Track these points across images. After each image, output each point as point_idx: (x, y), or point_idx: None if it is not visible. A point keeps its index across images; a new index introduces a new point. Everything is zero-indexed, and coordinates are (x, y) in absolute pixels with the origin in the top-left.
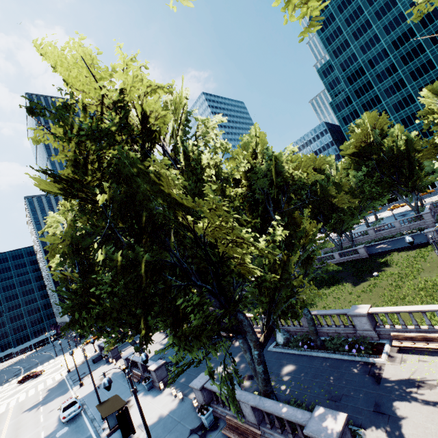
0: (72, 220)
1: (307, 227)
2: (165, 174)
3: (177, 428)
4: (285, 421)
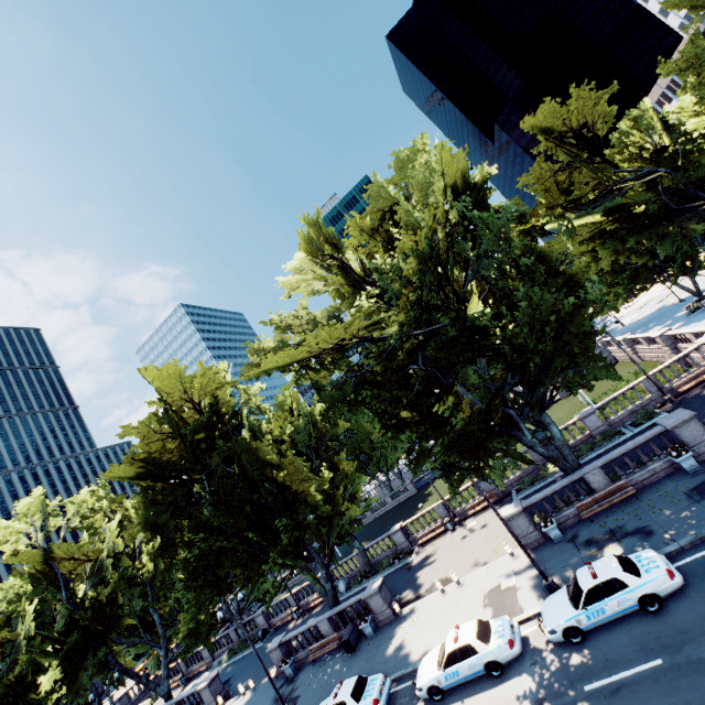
0: (143, 501)
1: (346, 468)
2: (264, 449)
3: (261, 701)
4: (353, 611)
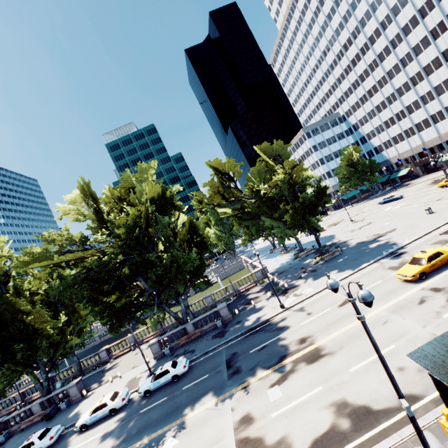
0: None
1: (82, 312)
2: (20, 302)
3: None
4: (58, 397)
